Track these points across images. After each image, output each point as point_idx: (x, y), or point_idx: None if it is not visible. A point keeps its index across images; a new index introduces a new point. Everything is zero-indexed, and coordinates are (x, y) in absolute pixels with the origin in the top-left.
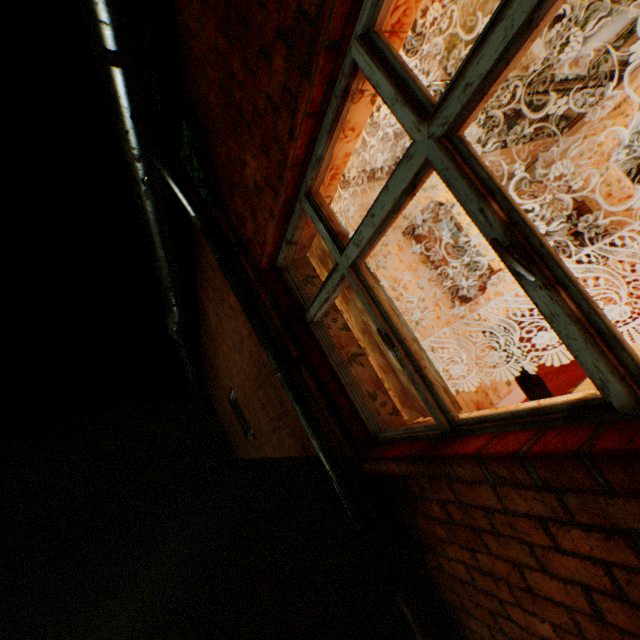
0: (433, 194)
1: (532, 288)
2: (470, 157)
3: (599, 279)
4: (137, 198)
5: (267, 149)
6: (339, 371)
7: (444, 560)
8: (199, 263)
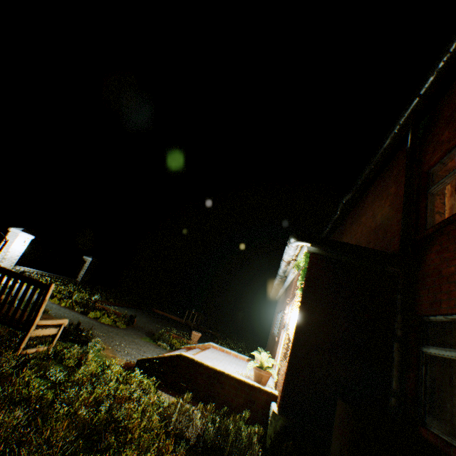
0: None
1: None
2: None
3: None
4: (385, 138)
5: (454, 131)
6: (428, 211)
7: (426, 268)
8: (381, 175)
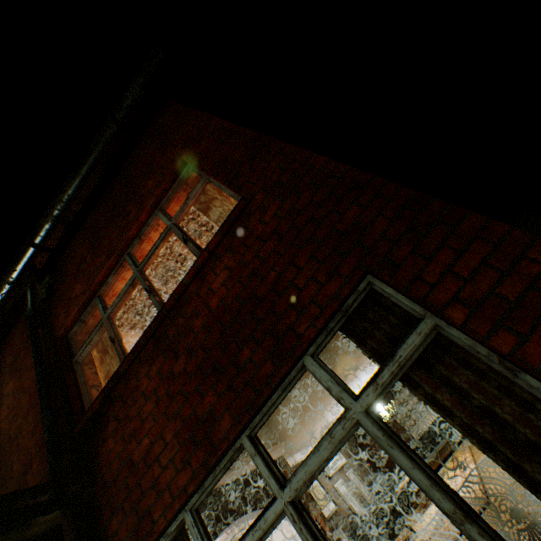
0: None
1: (152, 298)
2: (145, 274)
3: None
4: None
5: (89, 280)
6: (83, 385)
7: (109, 470)
8: None
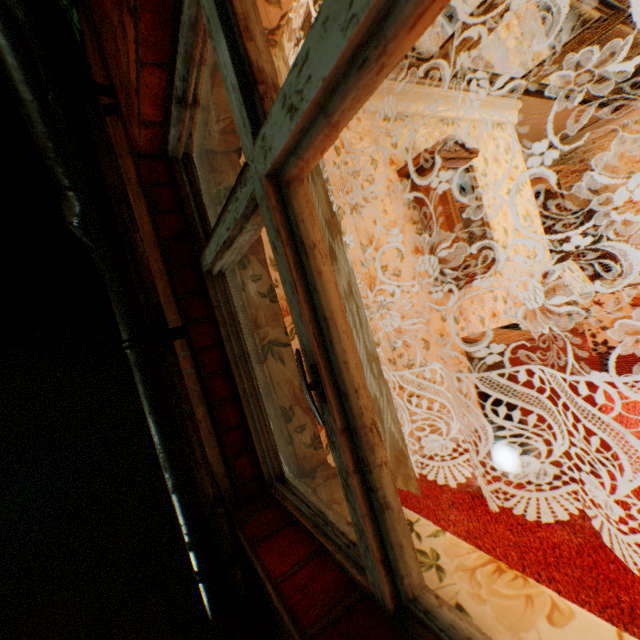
0: (452, 131)
1: None
2: None
3: (618, 305)
4: None
5: None
6: (237, 368)
7: None
8: None
